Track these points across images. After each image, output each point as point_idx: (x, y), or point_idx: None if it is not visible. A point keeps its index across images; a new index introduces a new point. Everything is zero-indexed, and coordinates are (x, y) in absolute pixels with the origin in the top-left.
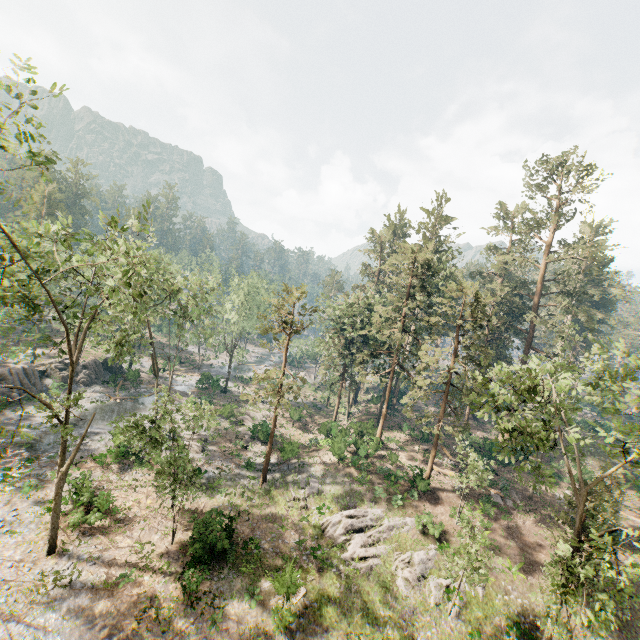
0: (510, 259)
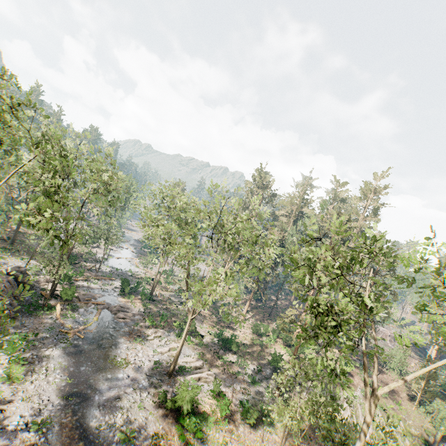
0: None
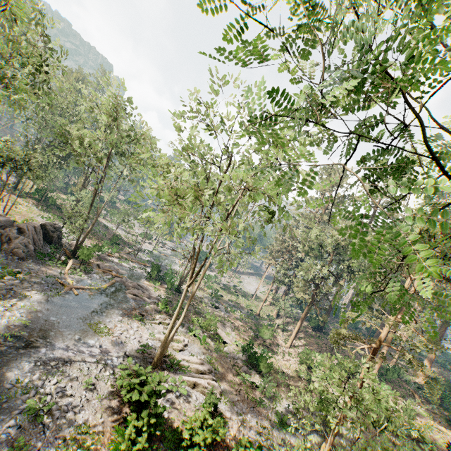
0: None
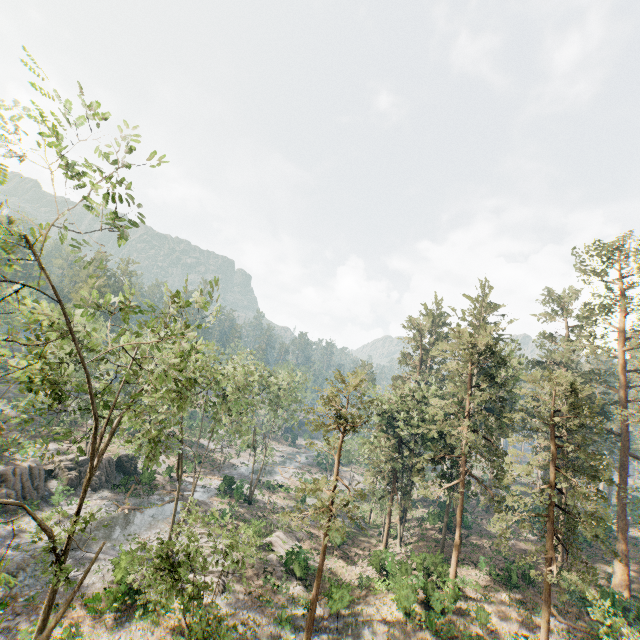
0: (578, 346)
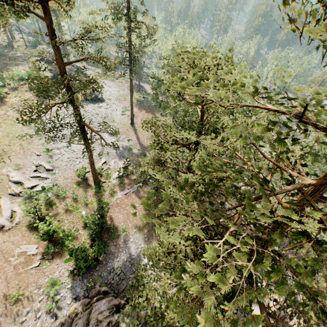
0: None
